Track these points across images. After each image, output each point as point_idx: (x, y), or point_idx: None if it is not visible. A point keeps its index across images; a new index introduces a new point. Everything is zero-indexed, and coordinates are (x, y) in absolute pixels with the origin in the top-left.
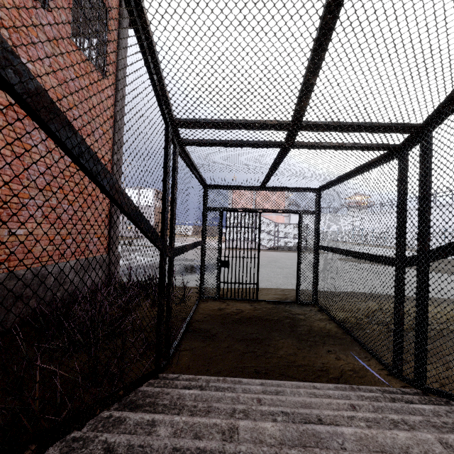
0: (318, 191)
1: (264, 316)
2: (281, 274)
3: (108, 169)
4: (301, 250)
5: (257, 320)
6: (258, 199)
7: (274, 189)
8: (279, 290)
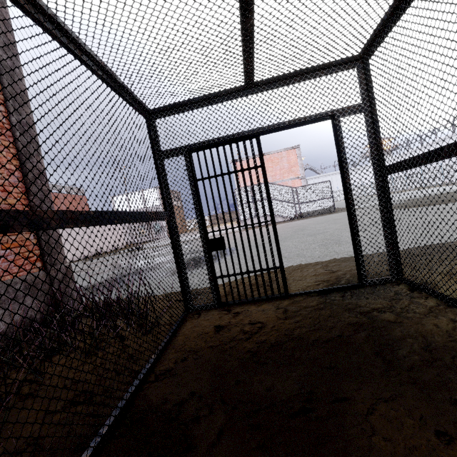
0: (363, 62)
1: (307, 334)
2: (315, 243)
3: (3, 138)
4: (329, 212)
5: (295, 348)
6: (267, 167)
7: (273, 84)
8: (321, 267)
